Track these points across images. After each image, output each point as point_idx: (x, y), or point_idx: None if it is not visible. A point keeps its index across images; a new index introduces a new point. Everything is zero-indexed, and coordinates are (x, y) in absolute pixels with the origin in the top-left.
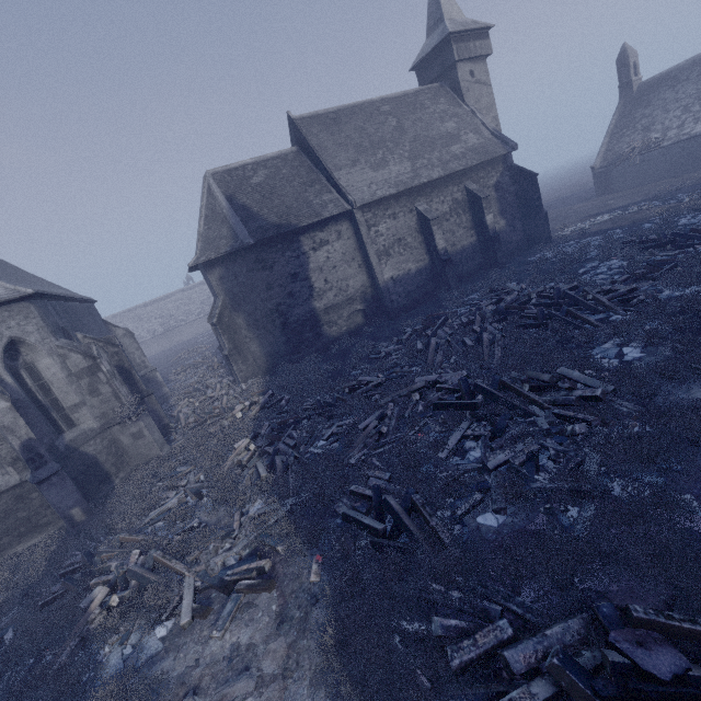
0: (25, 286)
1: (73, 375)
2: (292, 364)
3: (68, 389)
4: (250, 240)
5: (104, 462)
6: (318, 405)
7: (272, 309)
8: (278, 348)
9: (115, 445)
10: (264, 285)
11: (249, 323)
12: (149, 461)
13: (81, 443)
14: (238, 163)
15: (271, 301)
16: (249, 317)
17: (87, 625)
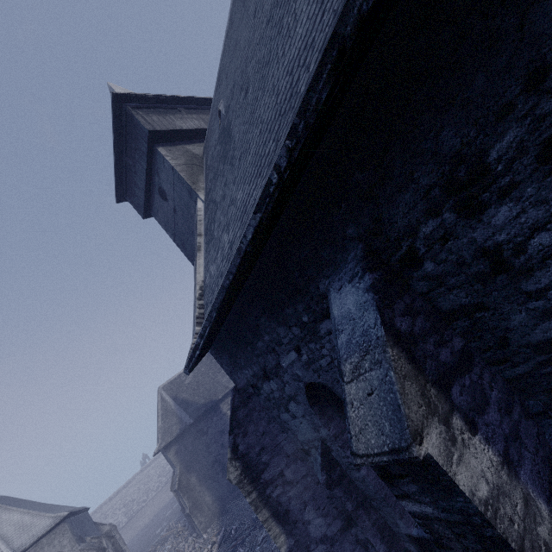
0: (58, 512)
1: None
2: (236, 499)
3: None
4: (190, 420)
5: None
6: (253, 522)
7: (213, 461)
8: (223, 491)
9: None
10: (204, 446)
11: (200, 479)
12: None
13: None
14: (176, 375)
15: (211, 456)
16: (199, 474)
17: None
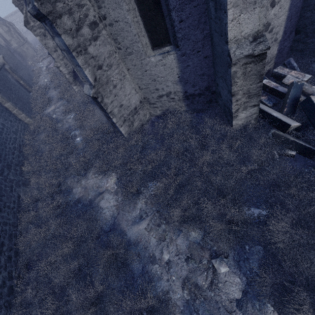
0: None
1: (6, 32)
2: None
3: (6, 35)
4: None
5: (23, 55)
6: None
7: None
8: None
9: (23, 51)
10: None
11: None
12: (33, 56)
13: (16, 49)
14: None
15: None
16: None
17: (29, 65)
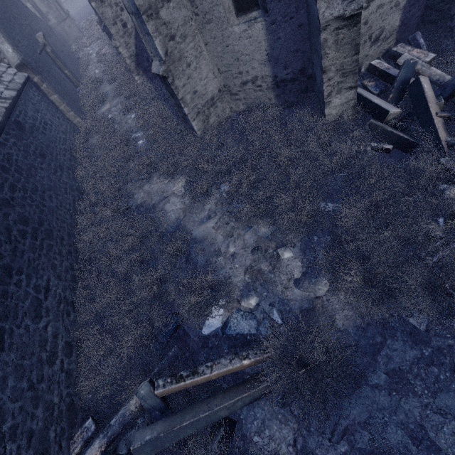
0: None
1: (41, 0)
2: None
3: (42, 6)
4: None
5: (63, 36)
6: None
7: None
8: None
9: (64, 30)
10: None
11: None
12: (77, 38)
13: (54, 27)
14: None
15: None
16: None
17: (72, 50)
